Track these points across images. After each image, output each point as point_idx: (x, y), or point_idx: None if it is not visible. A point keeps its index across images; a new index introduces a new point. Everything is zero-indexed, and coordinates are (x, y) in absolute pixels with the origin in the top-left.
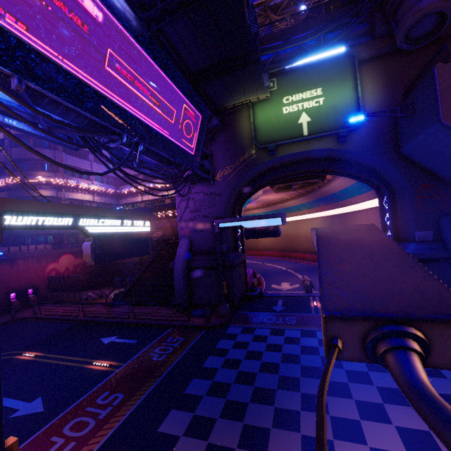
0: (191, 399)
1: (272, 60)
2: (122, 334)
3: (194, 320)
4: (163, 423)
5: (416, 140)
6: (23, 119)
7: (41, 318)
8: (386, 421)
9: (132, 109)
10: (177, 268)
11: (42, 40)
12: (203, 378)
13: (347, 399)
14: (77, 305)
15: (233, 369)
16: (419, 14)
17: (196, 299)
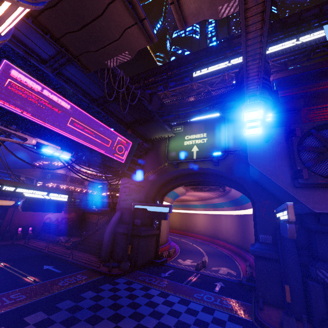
0: (55, 309)
1: (185, 115)
2: (58, 266)
3: (103, 268)
4: (29, 315)
5: (250, 171)
6: (21, 145)
7: (26, 246)
8: None
9: (80, 141)
10: (107, 230)
11: (37, 118)
12: (73, 300)
13: None
14: (50, 243)
15: (94, 301)
16: None
17: (115, 255)
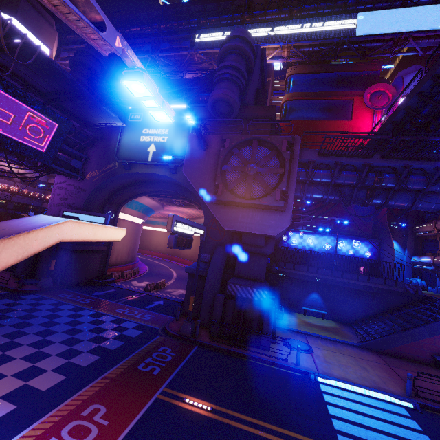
0: None
1: None
2: None
3: (14, 284)
4: None
5: None
6: None
7: None
8: (5, 351)
9: None
10: None
11: None
12: None
13: (8, 339)
14: None
15: None
16: (213, 98)
17: (39, 272)
